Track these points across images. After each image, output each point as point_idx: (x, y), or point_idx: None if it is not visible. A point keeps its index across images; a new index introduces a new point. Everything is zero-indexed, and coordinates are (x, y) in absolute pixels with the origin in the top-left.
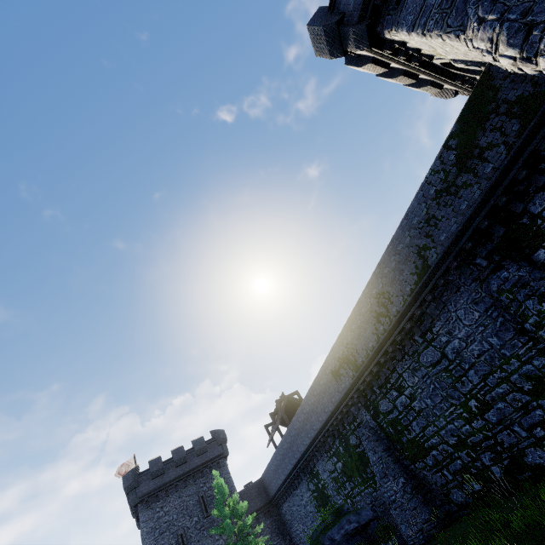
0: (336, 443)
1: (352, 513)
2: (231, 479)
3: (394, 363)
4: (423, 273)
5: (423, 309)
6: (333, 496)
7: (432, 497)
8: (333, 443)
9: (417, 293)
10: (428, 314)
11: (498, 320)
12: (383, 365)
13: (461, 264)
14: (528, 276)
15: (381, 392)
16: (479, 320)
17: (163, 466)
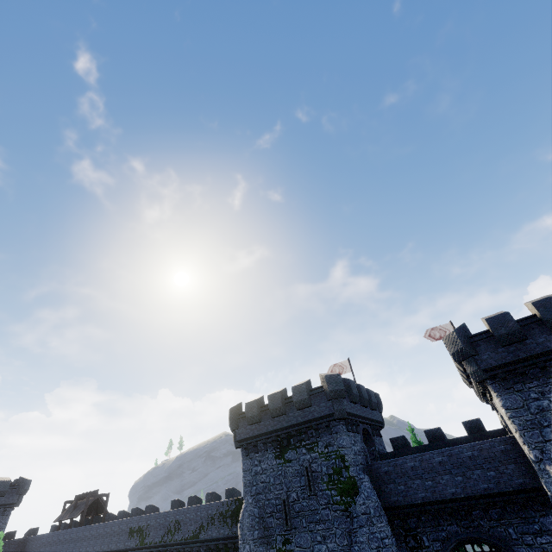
0: None
1: None
2: (4, 530)
3: None
4: (195, 537)
5: (186, 549)
6: None
7: None
8: None
9: (188, 542)
10: None
11: None
12: None
13: (207, 550)
14: None
15: None
16: None
17: None
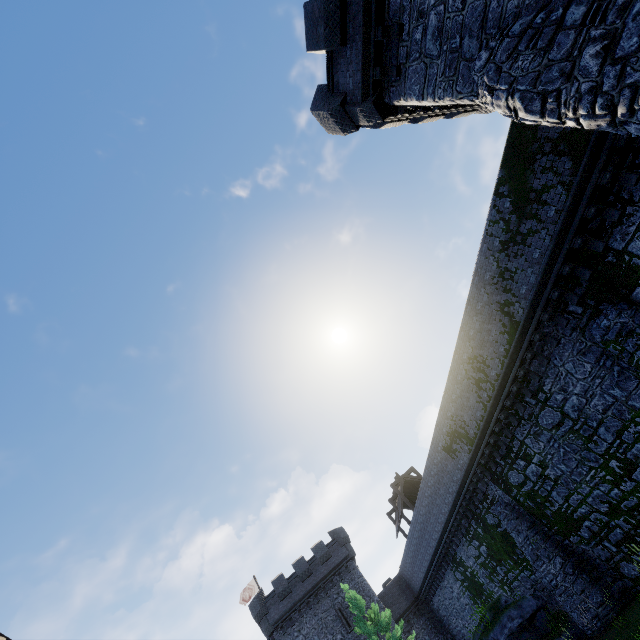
0: (472, 524)
1: (511, 607)
2: (366, 583)
3: (511, 429)
4: (514, 331)
5: (526, 367)
6: (486, 584)
7: (599, 574)
8: (469, 525)
9: (513, 353)
10: (533, 373)
11: (614, 370)
12: (500, 434)
13: (554, 315)
14: (631, 322)
15: (505, 463)
16: (592, 372)
17: (287, 584)
